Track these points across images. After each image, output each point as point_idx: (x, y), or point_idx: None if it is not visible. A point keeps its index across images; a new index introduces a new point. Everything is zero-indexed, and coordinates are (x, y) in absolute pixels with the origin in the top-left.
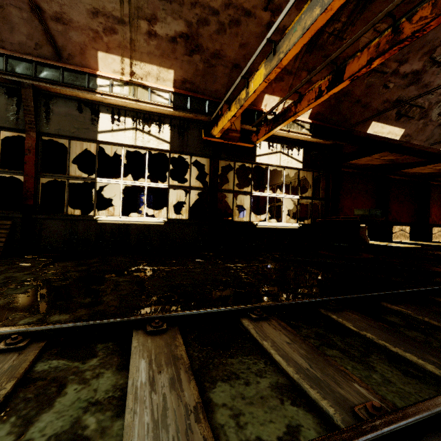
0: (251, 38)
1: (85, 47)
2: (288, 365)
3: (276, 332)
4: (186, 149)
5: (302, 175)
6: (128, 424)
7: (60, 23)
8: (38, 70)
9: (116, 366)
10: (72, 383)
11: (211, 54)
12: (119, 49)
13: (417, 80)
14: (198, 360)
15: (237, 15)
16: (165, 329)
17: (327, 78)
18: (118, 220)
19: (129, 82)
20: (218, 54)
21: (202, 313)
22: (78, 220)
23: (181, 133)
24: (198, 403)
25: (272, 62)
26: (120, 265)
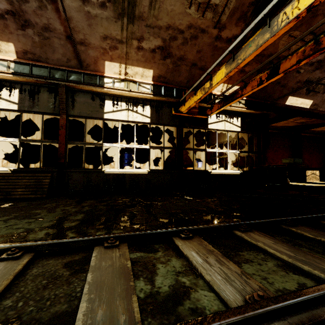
0: (204, 46)
1: (97, 59)
2: (281, 254)
3: (262, 238)
4: (161, 121)
5: (239, 136)
6: (211, 279)
7: (83, 45)
8: (69, 75)
9: (175, 255)
10: (157, 263)
11: (178, 58)
12: (118, 59)
13: (320, 66)
14: (221, 253)
15: (196, 32)
16: (192, 236)
17: (266, 72)
18: (118, 171)
19: (124, 79)
20: (182, 57)
21: (210, 227)
22: (92, 172)
23: (157, 111)
24: (241, 271)
25: (232, 65)
26: (126, 201)
